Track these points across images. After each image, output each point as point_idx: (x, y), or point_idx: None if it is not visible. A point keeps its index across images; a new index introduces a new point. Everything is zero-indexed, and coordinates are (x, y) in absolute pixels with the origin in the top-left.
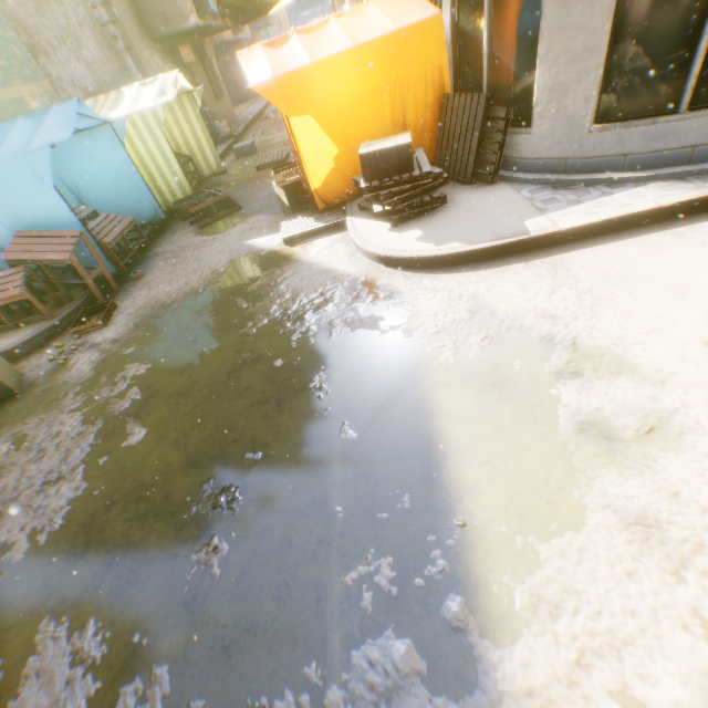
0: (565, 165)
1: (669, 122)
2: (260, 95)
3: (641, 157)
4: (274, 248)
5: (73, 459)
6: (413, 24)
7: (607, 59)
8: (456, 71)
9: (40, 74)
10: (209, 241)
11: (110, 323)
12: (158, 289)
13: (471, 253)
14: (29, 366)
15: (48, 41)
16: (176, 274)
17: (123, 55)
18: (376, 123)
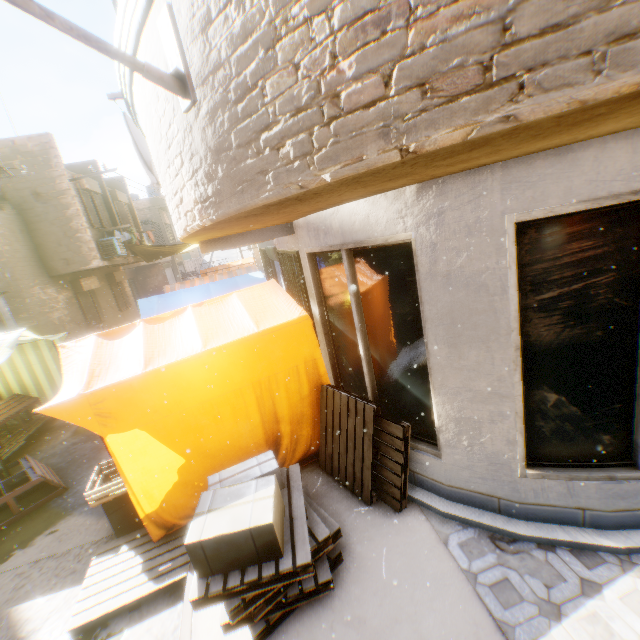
0: (499, 503)
1: (631, 477)
2: (58, 416)
3: (606, 514)
4: None
5: None
6: (276, 325)
7: (523, 400)
8: (332, 355)
9: None
10: None
11: None
12: None
13: None
14: None
15: None
16: None
17: None
18: (239, 421)
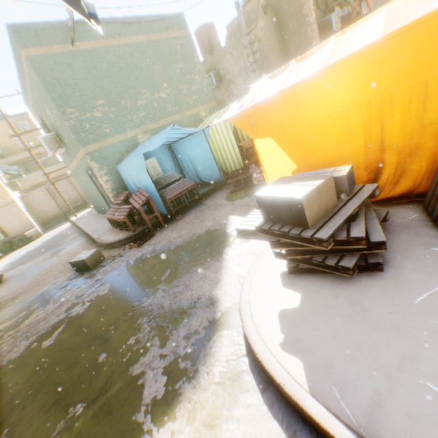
0: None
1: None
2: (233, 123)
3: None
4: (230, 232)
5: (41, 331)
6: (406, 24)
7: None
8: None
9: (212, 98)
10: (222, 206)
11: (141, 246)
12: (172, 233)
13: (300, 409)
14: (110, 254)
15: (235, 76)
16: (186, 226)
17: (256, 79)
18: (341, 143)
